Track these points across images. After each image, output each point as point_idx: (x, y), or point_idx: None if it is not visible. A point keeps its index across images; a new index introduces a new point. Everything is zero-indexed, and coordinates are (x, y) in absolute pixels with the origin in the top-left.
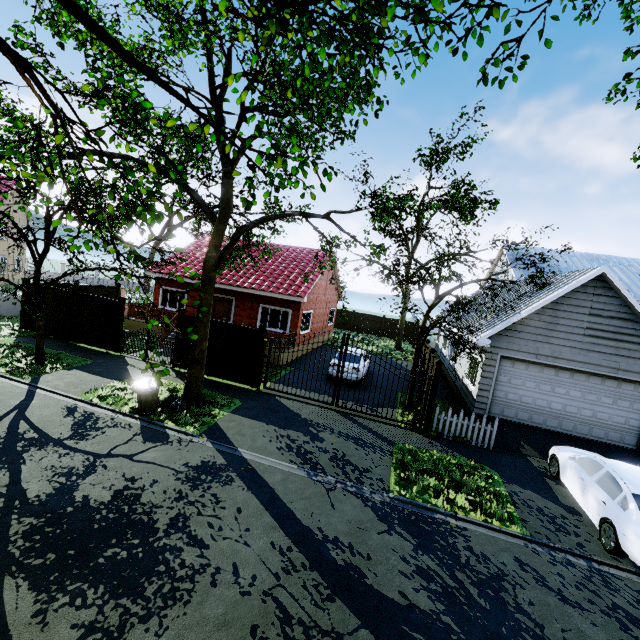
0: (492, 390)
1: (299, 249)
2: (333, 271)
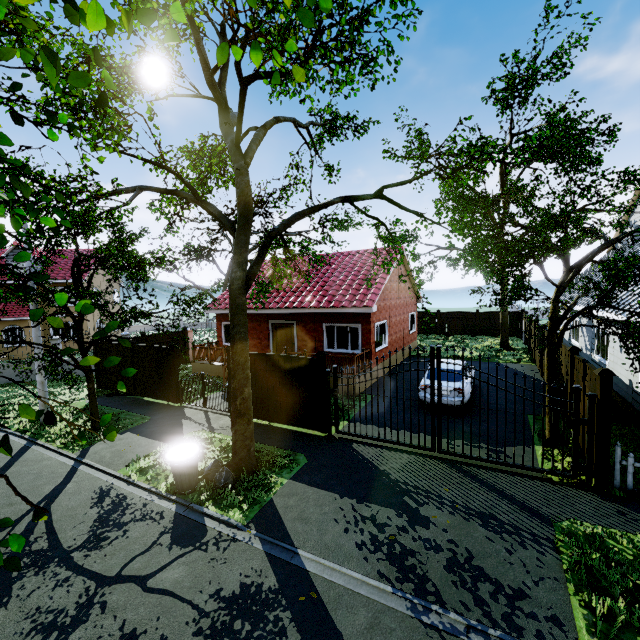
0: None
1: (359, 252)
2: (404, 269)
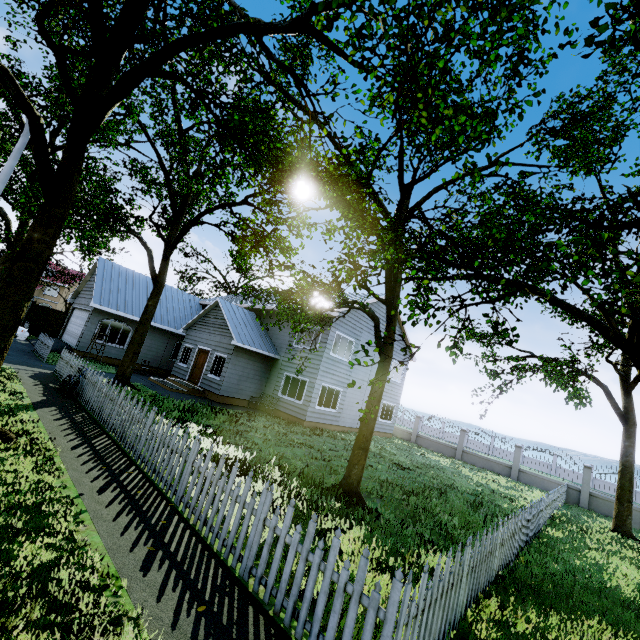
0: (65, 325)
1: None
2: None
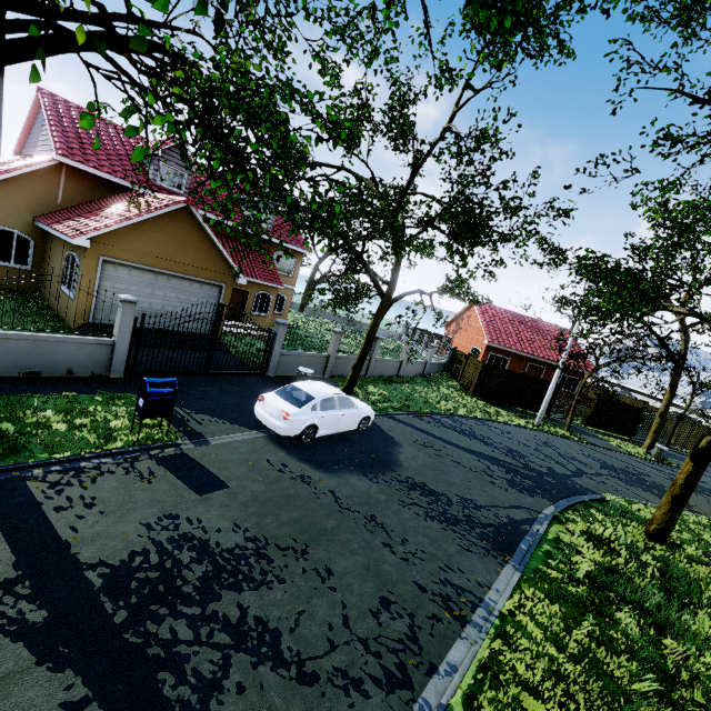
0: None
1: (550, 325)
2: None
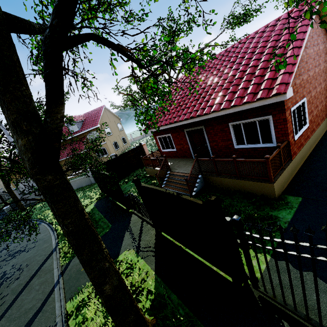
0: None
1: (259, 31)
2: None
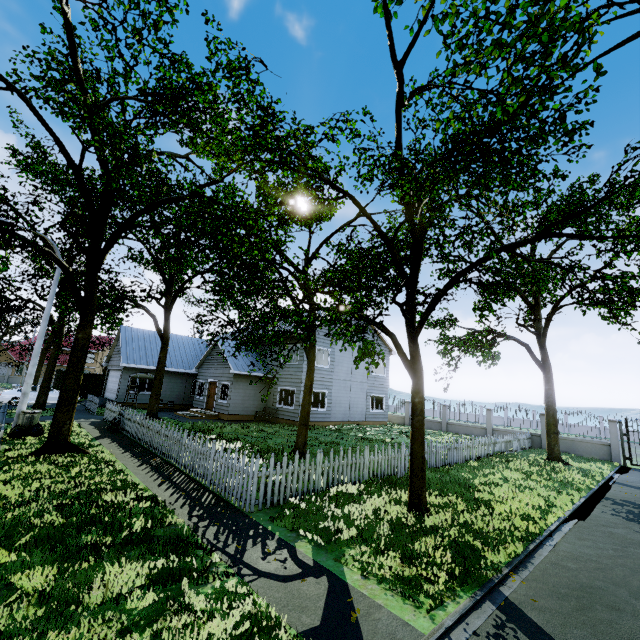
0: (105, 385)
1: None
2: None
